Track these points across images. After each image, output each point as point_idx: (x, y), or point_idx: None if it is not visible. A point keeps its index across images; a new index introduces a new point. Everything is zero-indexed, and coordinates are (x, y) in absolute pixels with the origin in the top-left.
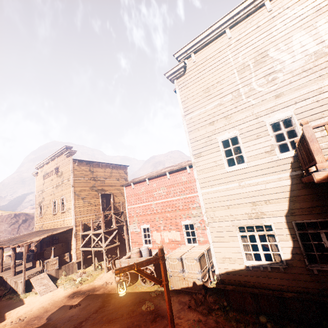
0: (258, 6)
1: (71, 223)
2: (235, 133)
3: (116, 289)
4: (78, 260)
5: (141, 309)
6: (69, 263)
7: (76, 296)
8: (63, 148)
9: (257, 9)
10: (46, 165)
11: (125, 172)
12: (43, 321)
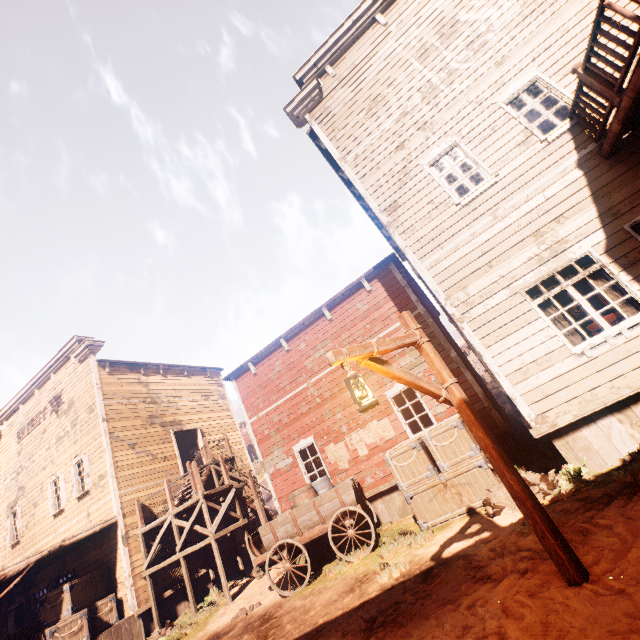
0: None
1: (110, 511)
2: (450, 141)
3: (279, 604)
4: (142, 608)
5: (377, 585)
6: (119, 622)
7: None
8: (71, 343)
9: None
10: (24, 404)
11: (218, 382)
12: None
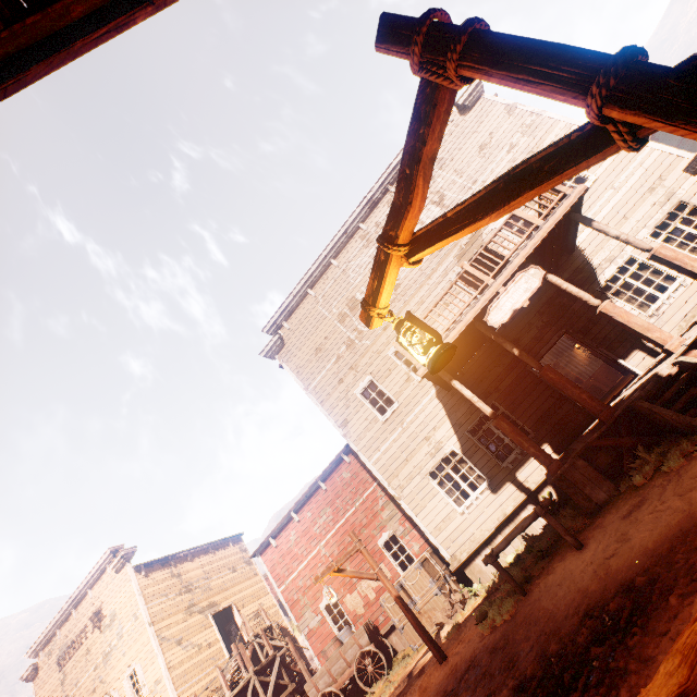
0: (326, 265)
1: None
2: (369, 378)
3: None
4: None
5: None
6: None
7: None
8: (106, 556)
9: (327, 267)
10: (61, 627)
11: (241, 548)
12: None
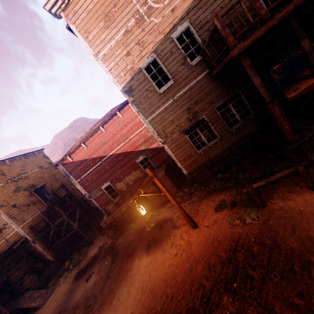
0: None
1: (19, 235)
2: (153, 56)
3: (114, 242)
4: (55, 258)
5: (147, 231)
6: (48, 266)
7: (83, 274)
8: None
9: None
10: None
11: (44, 157)
12: (70, 307)
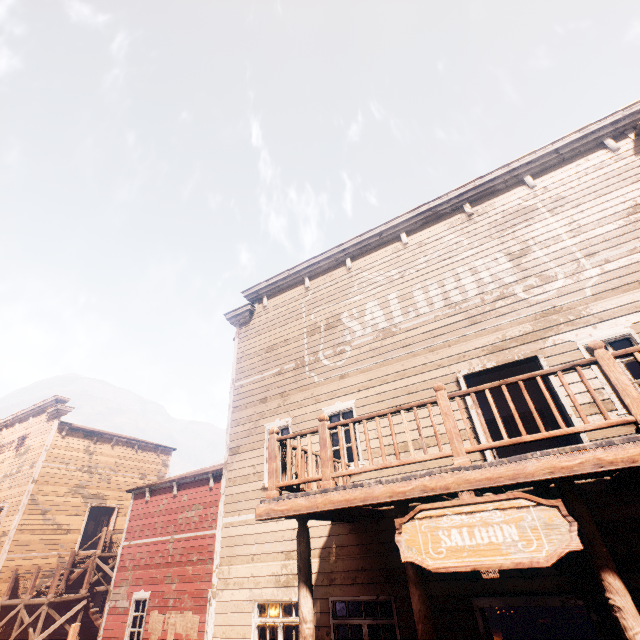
0: (339, 260)
1: None
2: (287, 421)
3: None
4: None
5: None
6: None
7: None
8: (52, 399)
9: (339, 263)
10: (7, 427)
11: (164, 461)
12: None
